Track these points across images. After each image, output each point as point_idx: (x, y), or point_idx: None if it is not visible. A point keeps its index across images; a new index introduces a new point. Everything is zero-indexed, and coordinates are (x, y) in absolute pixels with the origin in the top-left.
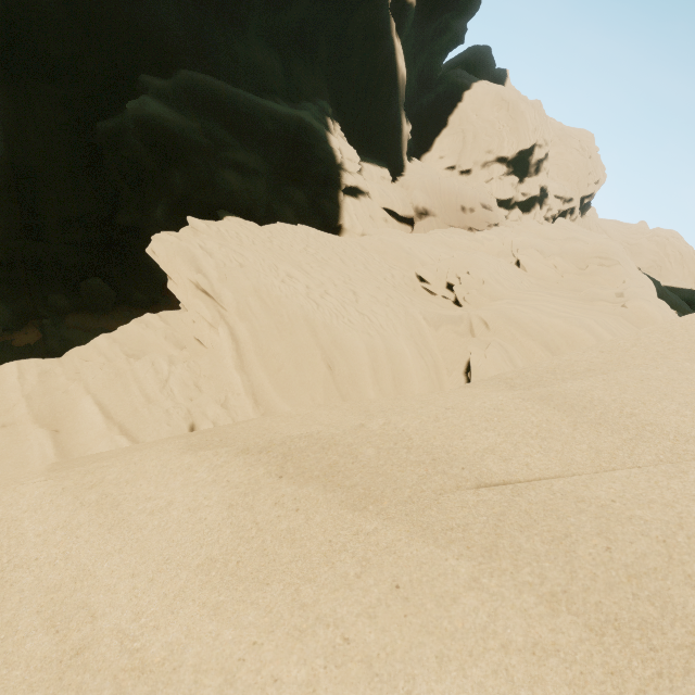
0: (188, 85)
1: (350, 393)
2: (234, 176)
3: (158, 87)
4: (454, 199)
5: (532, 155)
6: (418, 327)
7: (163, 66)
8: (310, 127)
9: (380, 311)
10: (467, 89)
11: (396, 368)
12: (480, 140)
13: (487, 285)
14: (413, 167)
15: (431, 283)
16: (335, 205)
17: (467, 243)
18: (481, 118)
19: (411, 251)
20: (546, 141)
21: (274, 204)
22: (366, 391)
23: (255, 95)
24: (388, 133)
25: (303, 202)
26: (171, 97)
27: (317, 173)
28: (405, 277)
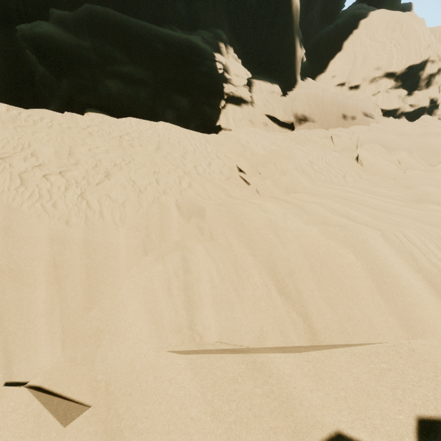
0: (87, 15)
1: (5, 292)
2: (115, 84)
3: (59, 16)
4: (336, 108)
5: (423, 70)
6: (163, 217)
7: (76, 4)
8: (196, 48)
9: (119, 195)
10: (364, 18)
11: (95, 265)
12: (370, 59)
13: (286, 175)
14: (303, 84)
15: (246, 173)
16: (215, 111)
17: (316, 140)
18: (374, 41)
19: (246, 144)
20: (440, 57)
21: (157, 108)
22: (33, 291)
23: (155, 25)
24: (282, 56)
25: (186, 107)
26: (69, 23)
27: (201, 84)
28: (225, 166)
